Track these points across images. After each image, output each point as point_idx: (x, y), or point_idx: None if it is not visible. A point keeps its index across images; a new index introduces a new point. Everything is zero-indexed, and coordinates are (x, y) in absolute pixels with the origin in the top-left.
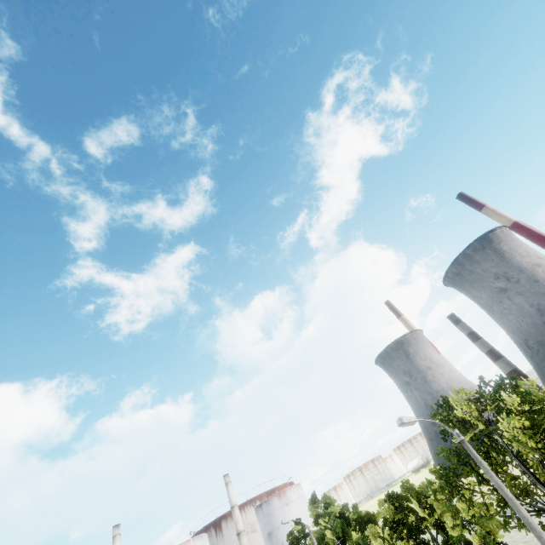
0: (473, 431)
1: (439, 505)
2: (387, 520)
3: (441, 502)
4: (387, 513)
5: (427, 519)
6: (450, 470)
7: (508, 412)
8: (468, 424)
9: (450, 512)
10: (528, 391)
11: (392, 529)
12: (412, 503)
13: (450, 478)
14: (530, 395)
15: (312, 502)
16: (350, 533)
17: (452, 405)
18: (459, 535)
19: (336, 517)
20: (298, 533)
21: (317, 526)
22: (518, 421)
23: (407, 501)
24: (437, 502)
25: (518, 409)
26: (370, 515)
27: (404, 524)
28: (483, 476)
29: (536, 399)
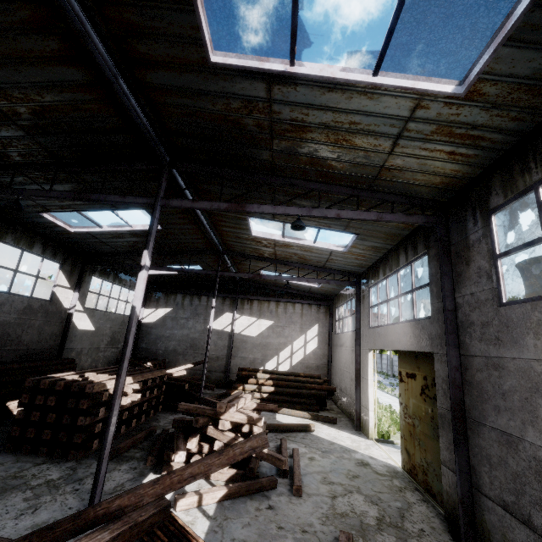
0: None
1: None
2: None
3: None
4: None
5: None
6: None
7: None
8: None
9: None
10: None
11: None
12: None
13: None
14: None
15: (397, 319)
16: None
17: None
18: None
19: None
20: None
21: None
22: None
23: None
24: None
25: None
26: None
27: None
28: None
29: None
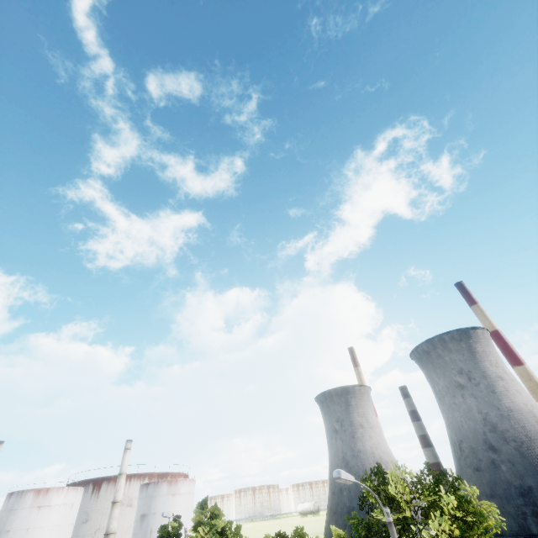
0: (398, 514)
1: None
2: None
3: None
4: None
5: None
6: None
7: (440, 511)
8: (395, 504)
9: None
10: (469, 499)
11: None
12: None
13: None
14: (469, 504)
15: (201, 507)
16: None
17: (387, 478)
18: None
19: (217, 531)
20: (172, 529)
21: (194, 532)
22: (449, 525)
23: None
24: None
25: (450, 511)
26: None
27: None
28: None
29: (473, 511)
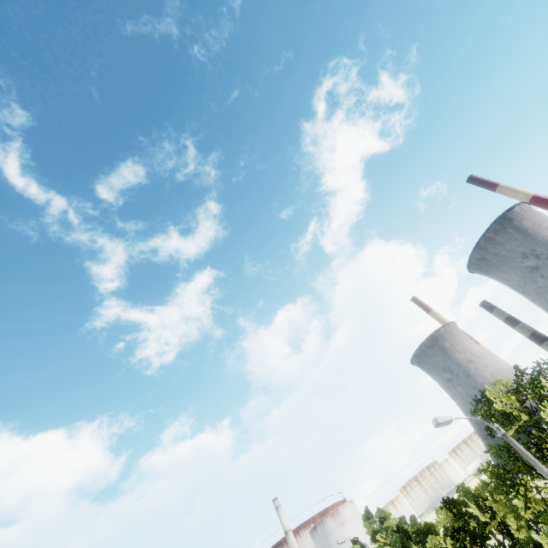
0: (518, 423)
1: (499, 506)
2: (448, 529)
3: (501, 503)
4: (446, 522)
5: (489, 523)
6: (499, 467)
7: None
8: (511, 416)
9: (512, 512)
10: None
11: (454, 537)
12: (471, 508)
13: (500, 475)
14: None
15: (367, 518)
16: (411, 547)
17: (491, 399)
18: (526, 537)
19: (394, 531)
20: None
21: (375, 543)
22: None
23: (465, 506)
24: (496, 504)
25: None
26: (429, 526)
27: (465, 531)
28: (535, 469)
29: None
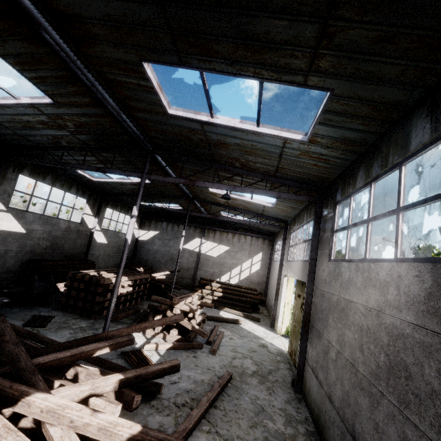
0: None
1: None
2: None
3: None
4: None
5: None
6: None
7: None
8: None
9: None
10: None
11: None
12: None
13: None
14: None
15: (338, 252)
16: None
17: (423, 249)
18: None
19: None
20: None
21: None
22: None
23: None
24: None
25: None
26: None
27: None
28: None
29: None
